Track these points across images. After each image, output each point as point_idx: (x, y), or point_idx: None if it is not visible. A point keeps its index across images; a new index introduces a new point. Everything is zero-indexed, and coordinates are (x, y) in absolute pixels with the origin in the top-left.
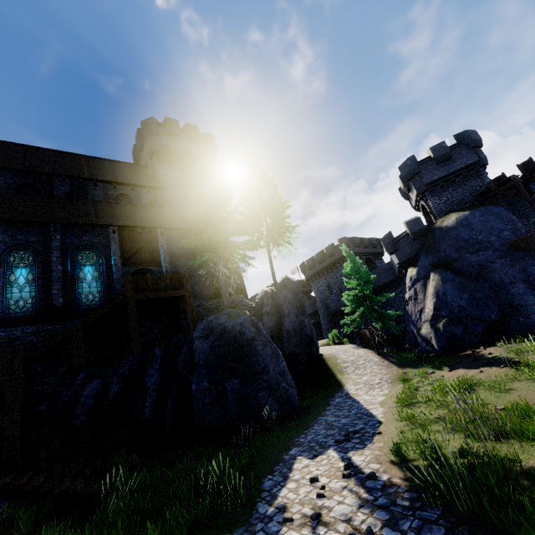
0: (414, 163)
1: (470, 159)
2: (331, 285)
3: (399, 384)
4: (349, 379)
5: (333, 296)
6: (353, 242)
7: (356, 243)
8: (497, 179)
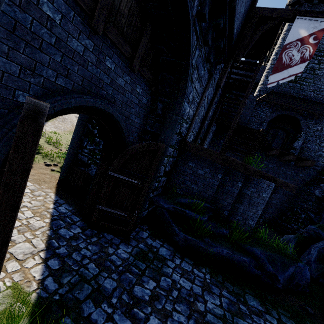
0: None
1: None
2: None
3: (67, 133)
4: (53, 122)
5: None
6: None
7: None
8: None
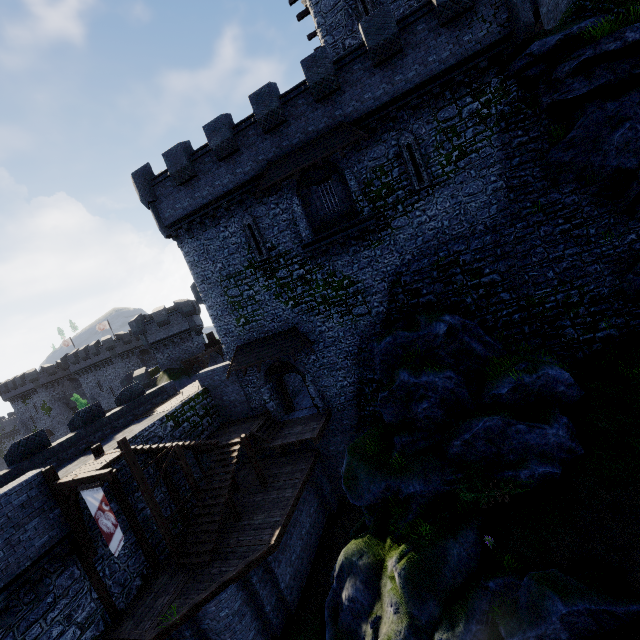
0: (140, 324)
1: (184, 326)
2: (101, 383)
3: None
4: None
5: (104, 393)
6: (122, 339)
7: (125, 341)
8: (210, 334)
